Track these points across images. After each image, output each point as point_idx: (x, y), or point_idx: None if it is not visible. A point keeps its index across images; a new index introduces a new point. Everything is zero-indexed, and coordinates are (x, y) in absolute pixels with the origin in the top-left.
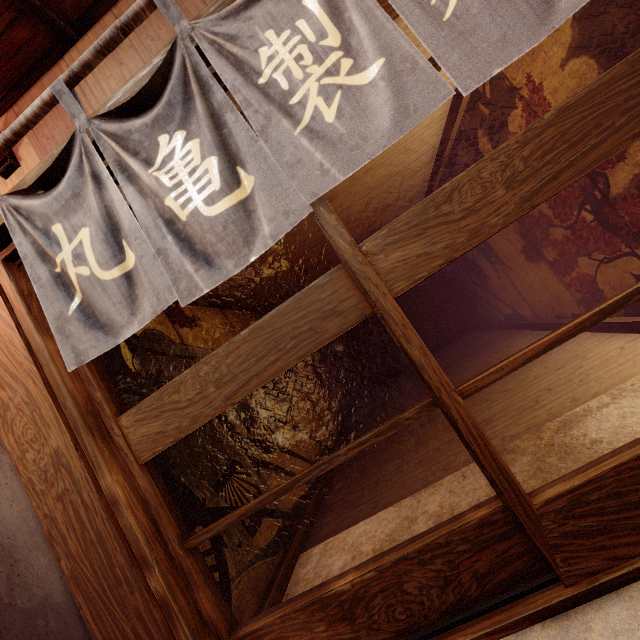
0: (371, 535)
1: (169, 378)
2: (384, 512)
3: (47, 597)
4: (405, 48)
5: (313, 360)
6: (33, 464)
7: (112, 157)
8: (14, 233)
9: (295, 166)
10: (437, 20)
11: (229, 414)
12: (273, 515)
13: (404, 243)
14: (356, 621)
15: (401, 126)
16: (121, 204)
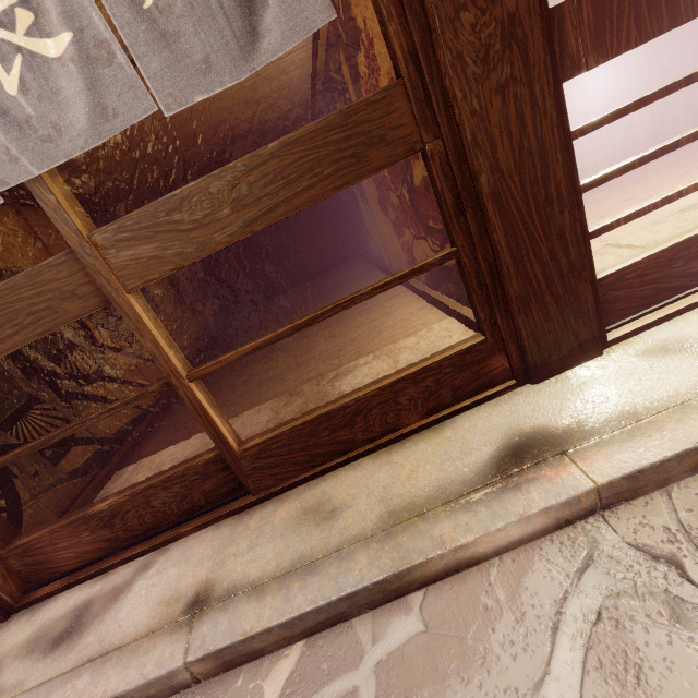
0: (175, 458)
1: None
2: (193, 439)
3: None
4: (99, 28)
5: (176, 274)
6: None
7: None
8: None
9: None
10: (136, 4)
11: (26, 349)
12: (87, 444)
13: (136, 243)
14: (115, 527)
15: (100, 129)
16: None
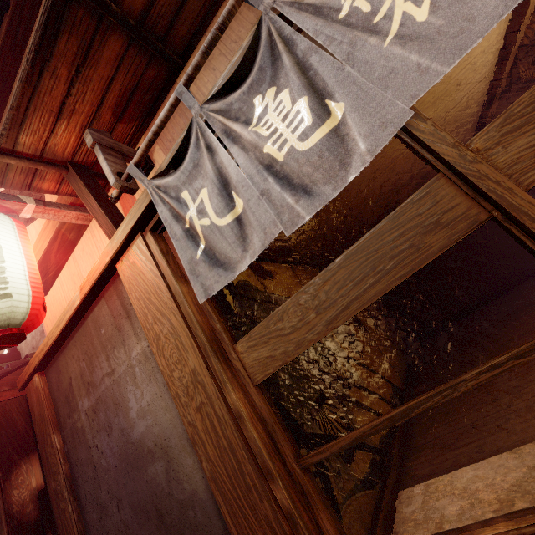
0: (487, 482)
1: (260, 319)
2: (497, 458)
3: (194, 492)
4: None
5: (369, 308)
6: (178, 381)
7: (219, 128)
8: (157, 205)
9: (387, 77)
10: None
11: (309, 351)
12: (363, 448)
13: (530, 127)
14: None
15: None
16: (229, 162)
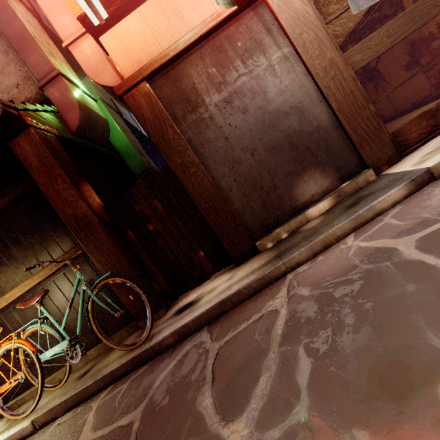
0: None
1: None
2: None
3: (319, 124)
4: None
5: None
6: (318, 66)
7: None
8: None
9: None
10: None
11: None
12: None
13: None
14: (436, 118)
15: None
16: None
